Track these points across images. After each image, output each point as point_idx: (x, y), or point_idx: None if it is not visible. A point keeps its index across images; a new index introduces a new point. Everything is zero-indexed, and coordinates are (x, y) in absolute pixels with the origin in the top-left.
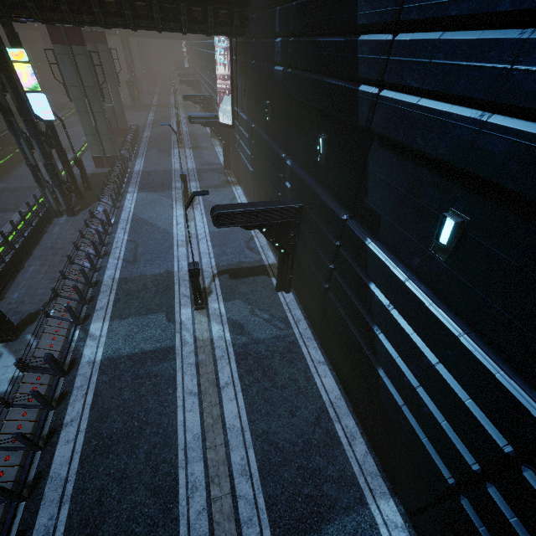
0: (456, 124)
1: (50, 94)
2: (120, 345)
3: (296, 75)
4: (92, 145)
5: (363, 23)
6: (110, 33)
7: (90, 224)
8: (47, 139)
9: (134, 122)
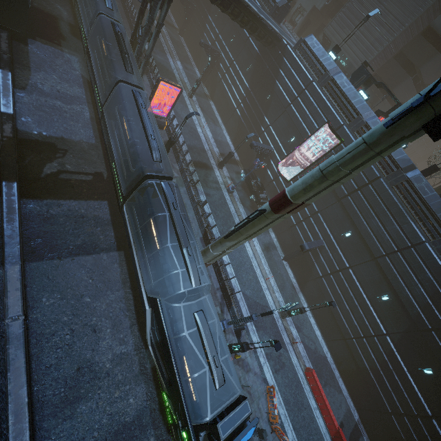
0: None
1: None
2: None
3: None
4: None
5: None
6: None
7: None
8: None
9: None
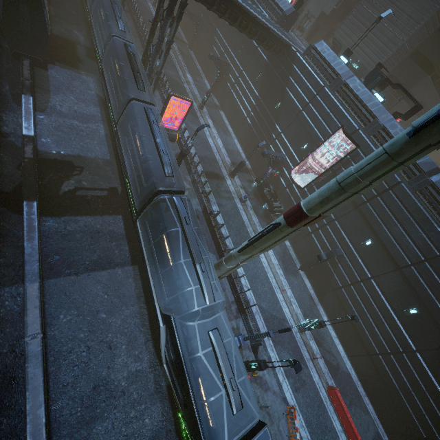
0: None
1: None
2: None
3: None
4: None
5: None
6: None
7: None
8: None
9: None
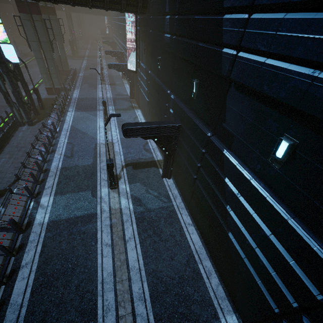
0: (293, 77)
1: (19, 46)
2: (60, 212)
3: (179, 40)
4: (45, 80)
5: (227, 6)
6: (59, 8)
7: (42, 131)
8: (14, 75)
9: (73, 66)
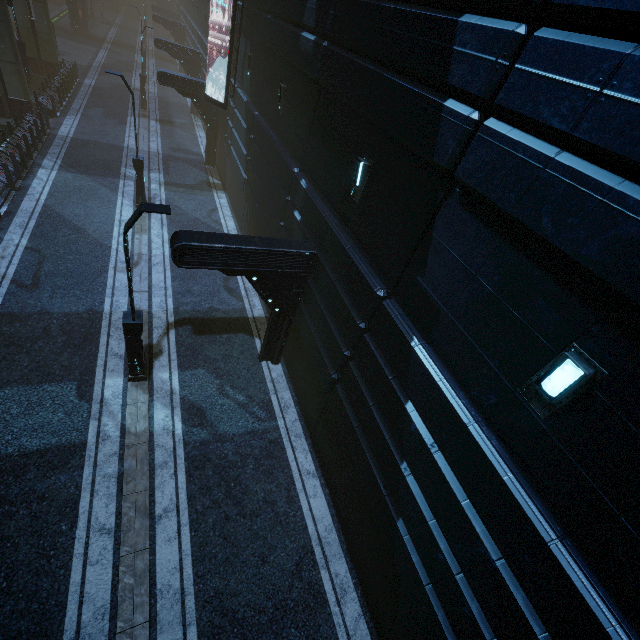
0: (630, 216)
1: None
2: None
3: (337, 54)
4: None
5: None
6: None
7: None
8: None
9: (71, 57)
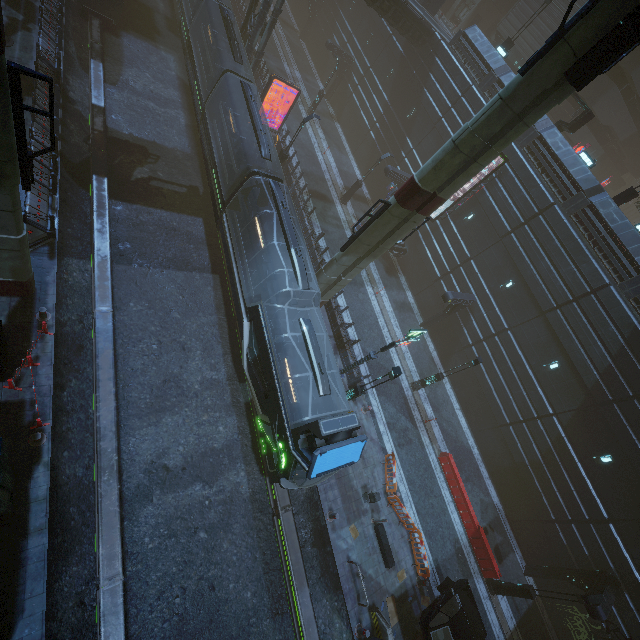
0: None
1: None
2: None
3: None
4: None
5: None
6: None
7: None
8: None
9: None
